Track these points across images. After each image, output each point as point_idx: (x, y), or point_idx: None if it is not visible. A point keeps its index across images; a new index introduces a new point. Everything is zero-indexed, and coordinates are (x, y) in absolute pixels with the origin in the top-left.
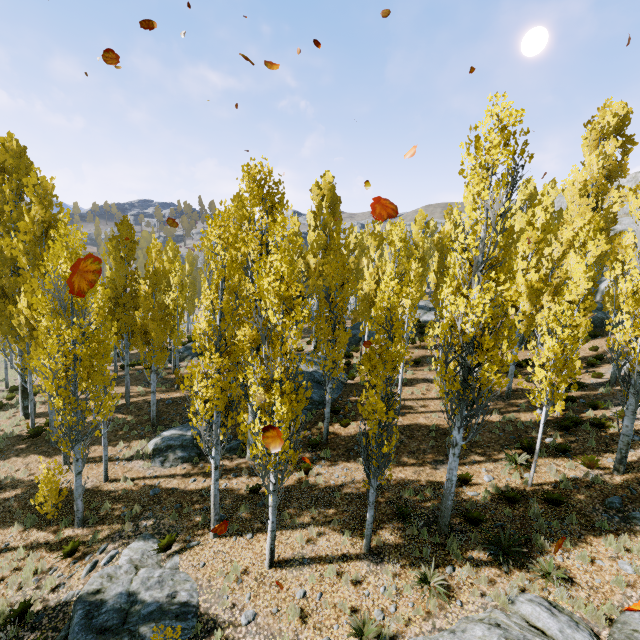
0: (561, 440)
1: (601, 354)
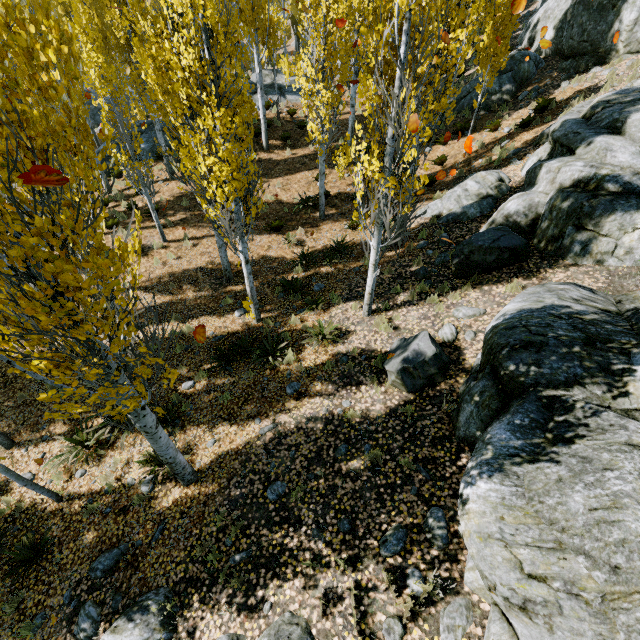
0: (203, 385)
1: (432, 176)
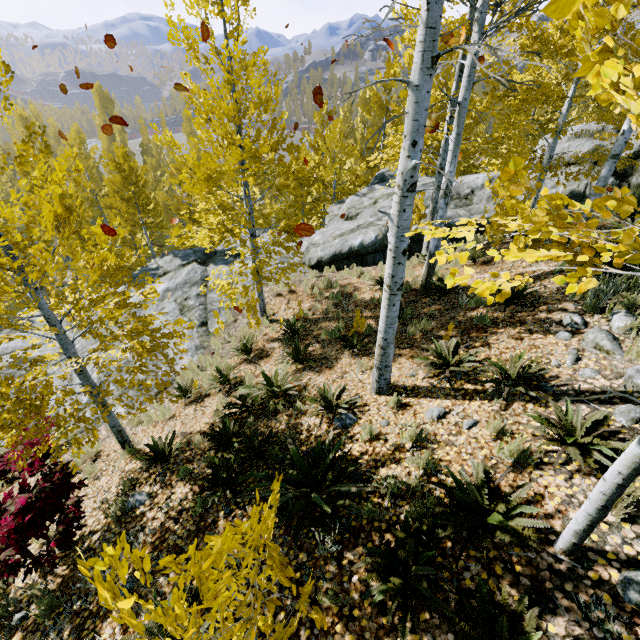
0: None
1: None
